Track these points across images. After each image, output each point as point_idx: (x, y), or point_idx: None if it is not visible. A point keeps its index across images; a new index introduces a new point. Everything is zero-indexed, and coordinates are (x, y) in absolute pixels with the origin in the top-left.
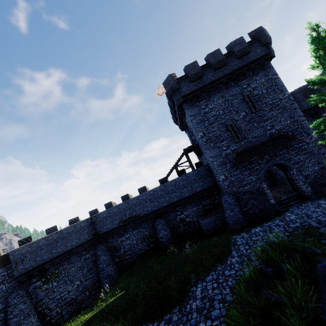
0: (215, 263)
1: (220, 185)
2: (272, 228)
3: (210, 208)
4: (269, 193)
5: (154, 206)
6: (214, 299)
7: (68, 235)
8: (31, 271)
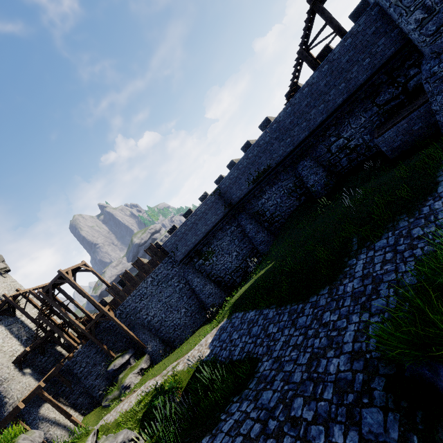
0: (396, 214)
1: (415, 41)
2: None
3: (397, 103)
4: None
5: (286, 145)
6: (382, 280)
7: (201, 216)
8: (188, 254)
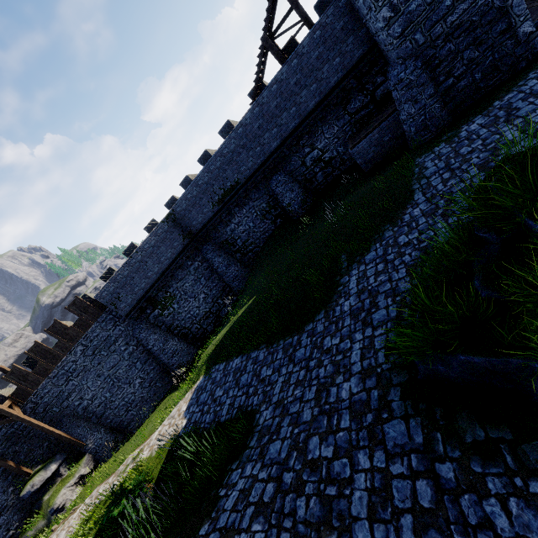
0: (381, 225)
1: (382, 44)
2: (513, 110)
3: (367, 113)
4: (521, 3)
5: (255, 156)
6: (378, 292)
7: (151, 251)
8: (137, 305)
